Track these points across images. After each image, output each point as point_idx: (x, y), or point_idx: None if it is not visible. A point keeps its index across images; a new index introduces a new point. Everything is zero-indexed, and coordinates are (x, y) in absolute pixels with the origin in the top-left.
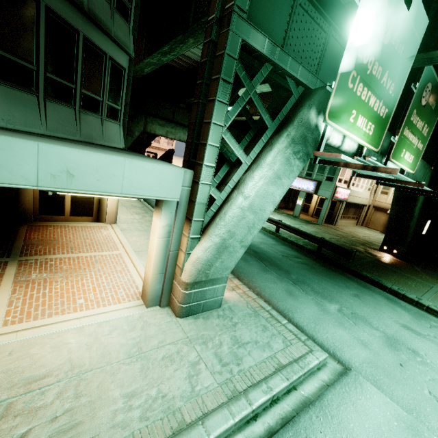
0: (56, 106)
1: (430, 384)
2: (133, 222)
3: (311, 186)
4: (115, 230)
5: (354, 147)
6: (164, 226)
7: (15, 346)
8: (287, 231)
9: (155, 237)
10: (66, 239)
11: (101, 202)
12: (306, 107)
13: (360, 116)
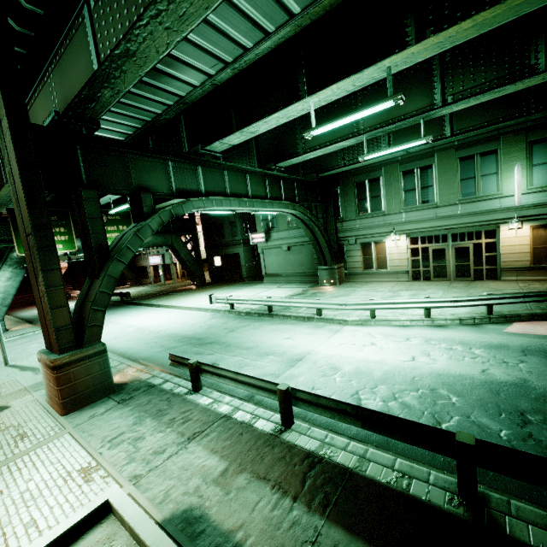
0: None
1: None
2: None
3: (159, 259)
4: None
5: (63, 253)
6: None
7: None
8: None
9: None
10: None
11: None
12: (10, 254)
13: None
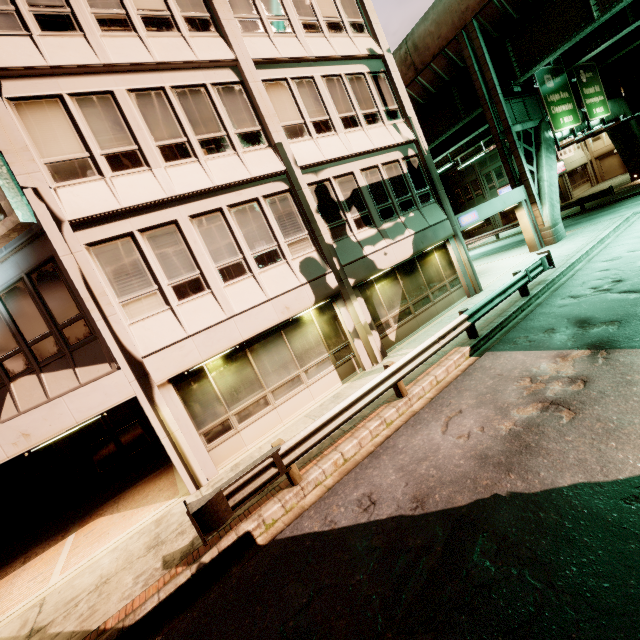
0: None
1: None
2: None
3: None
4: None
5: (568, 131)
6: (526, 212)
7: (521, 264)
8: None
9: (524, 219)
10: None
11: None
12: (542, 134)
13: (563, 118)
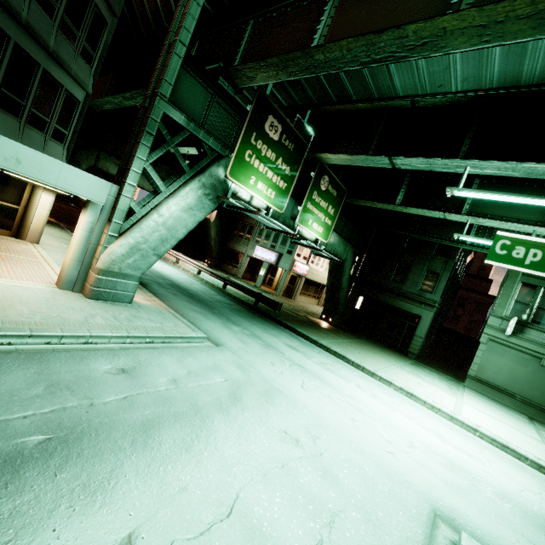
0: (3, 115)
1: (275, 361)
2: (60, 248)
3: (273, 257)
4: (36, 248)
5: (264, 206)
6: (88, 222)
7: None
8: (236, 291)
9: (78, 230)
10: None
11: (25, 218)
12: (215, 165)
13: (260, 182)
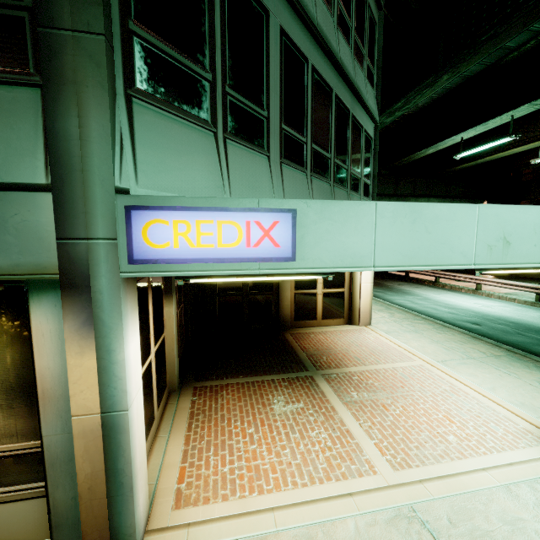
0: (338, 192)
1: None
2: (388, 322)
3: None
4: (379, 334)
5: None
6: None
7: (444, 509)
8: None
9: None
10: (340, 348)
11: (353, 299)
12: None
13: None
